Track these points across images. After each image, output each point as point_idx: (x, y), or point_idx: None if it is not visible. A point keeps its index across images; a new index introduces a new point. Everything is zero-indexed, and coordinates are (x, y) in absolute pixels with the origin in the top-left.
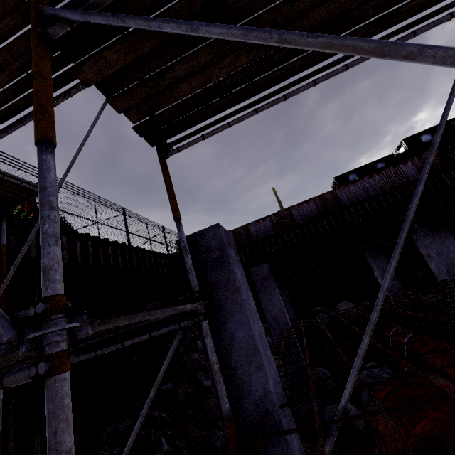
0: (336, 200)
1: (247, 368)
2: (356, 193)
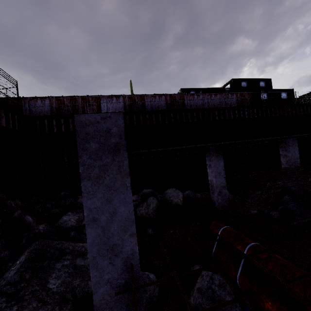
0: (182, 103)
1: None
2: (197, 103)
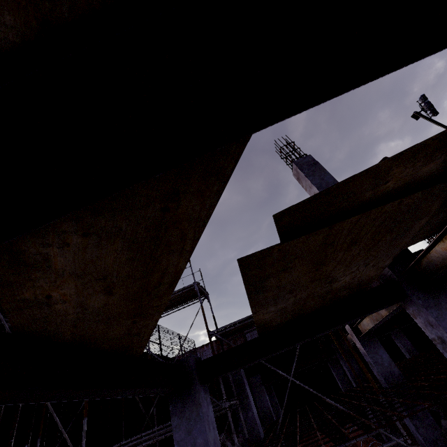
0: None
1: (252, 425)
2: None
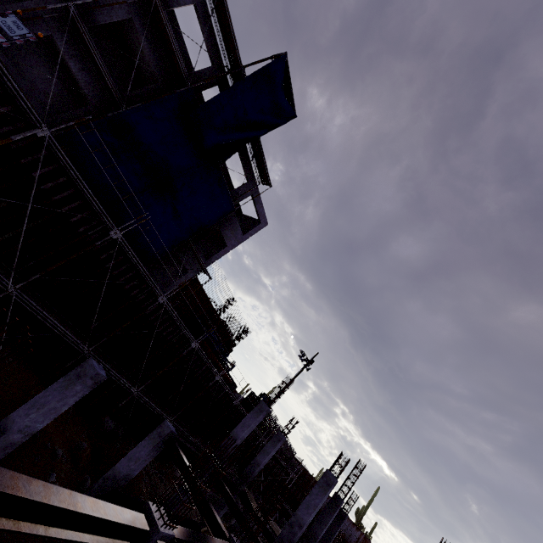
0: None
1: None
2: None
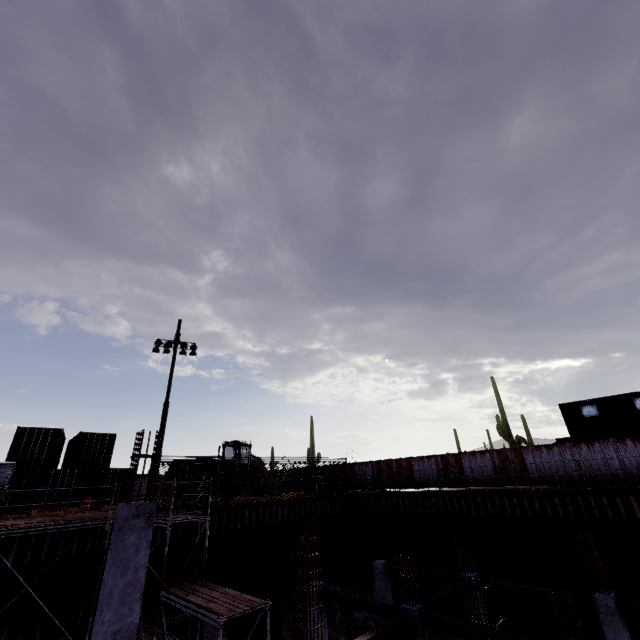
0: (520, 463)
1: None
2: (550, 462)
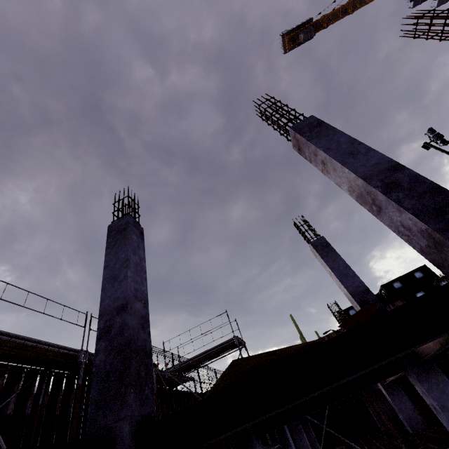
0: None
1: None
2: None
